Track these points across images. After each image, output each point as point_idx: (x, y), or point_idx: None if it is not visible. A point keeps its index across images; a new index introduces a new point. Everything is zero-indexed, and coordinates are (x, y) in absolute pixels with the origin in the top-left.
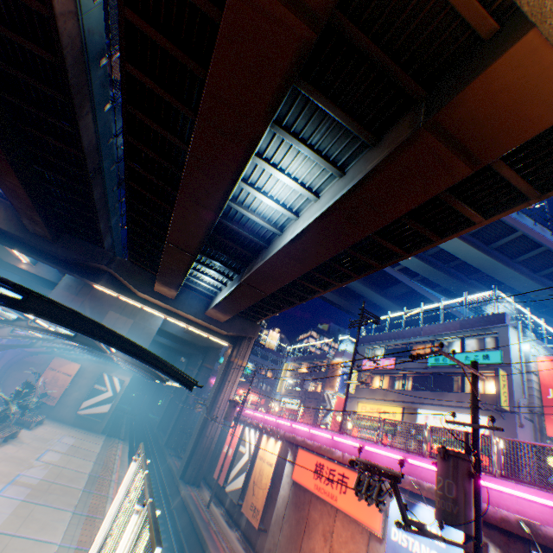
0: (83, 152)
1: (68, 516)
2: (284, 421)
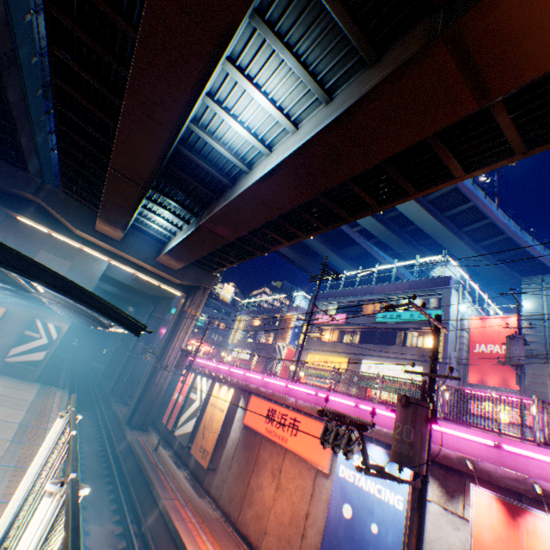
0: None
1: None
2: (238, 370)
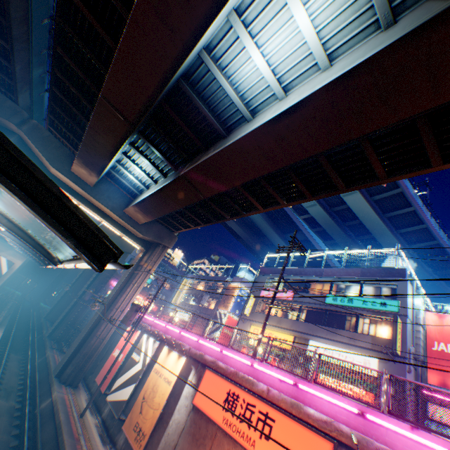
0: None
1: None
2: (190, 335)
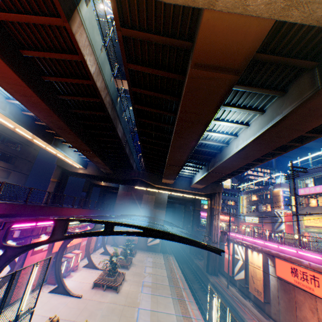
0: (120, 139)
1: (171, 300)
2: (258, 240)
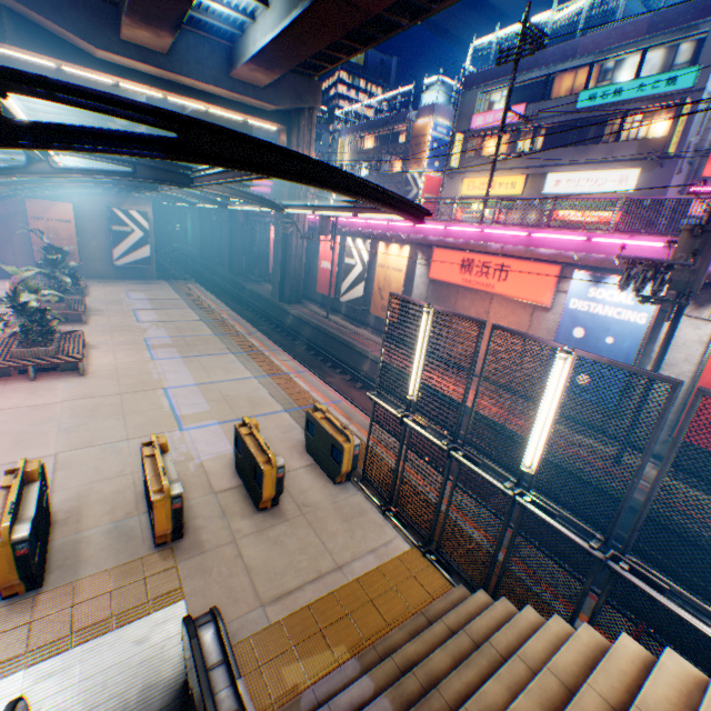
0: None
1: (234, 358)
2: (401, 223)
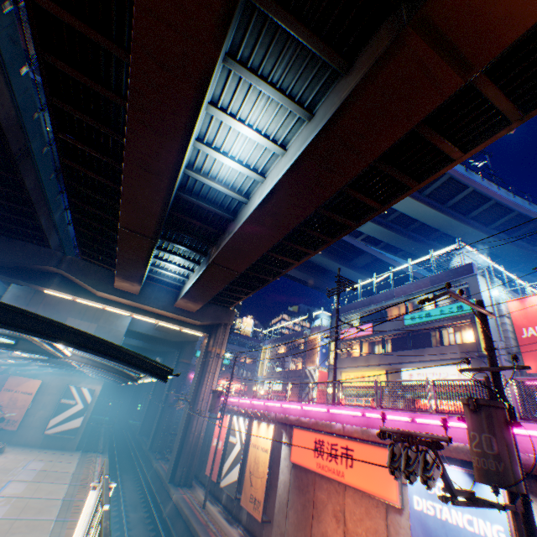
0: (0, 127)
1: None
2: (273, 402)
